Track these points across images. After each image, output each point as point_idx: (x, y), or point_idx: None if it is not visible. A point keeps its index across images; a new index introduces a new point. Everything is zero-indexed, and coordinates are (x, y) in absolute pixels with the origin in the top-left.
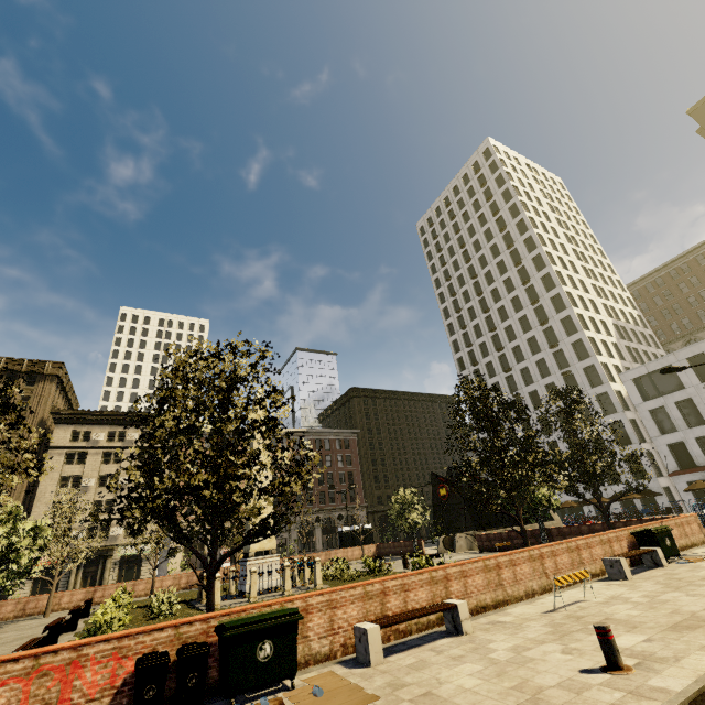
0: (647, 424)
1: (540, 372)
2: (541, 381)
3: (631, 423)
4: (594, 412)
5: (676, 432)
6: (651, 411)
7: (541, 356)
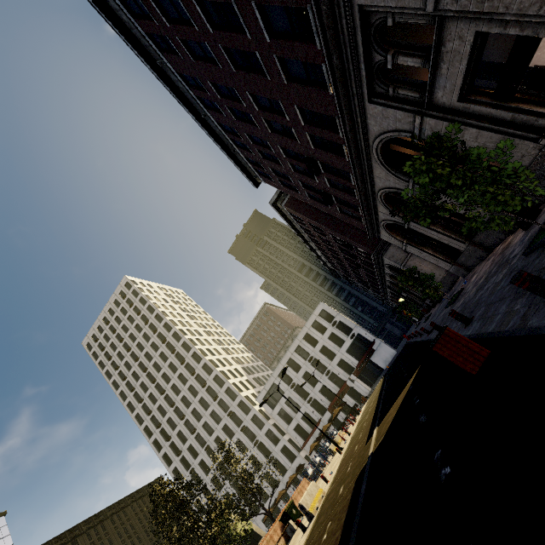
0: (280, 423)
1: (215, 421)
2: (218, 427)
3: (274, 426)
4: (255, 431)
5: (293, 419)
6: (278, 413)
7: (211, 409)
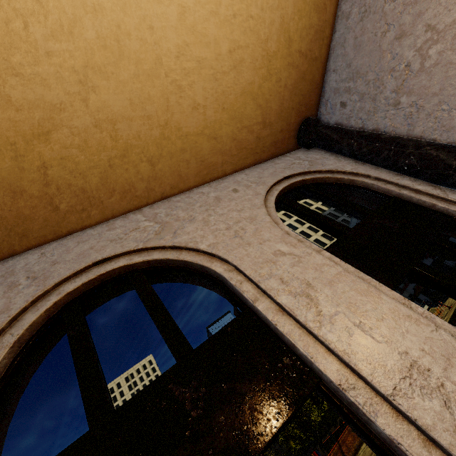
0: None
1: None
2: None
3: None
4: None
5: None
6: None
7: None
